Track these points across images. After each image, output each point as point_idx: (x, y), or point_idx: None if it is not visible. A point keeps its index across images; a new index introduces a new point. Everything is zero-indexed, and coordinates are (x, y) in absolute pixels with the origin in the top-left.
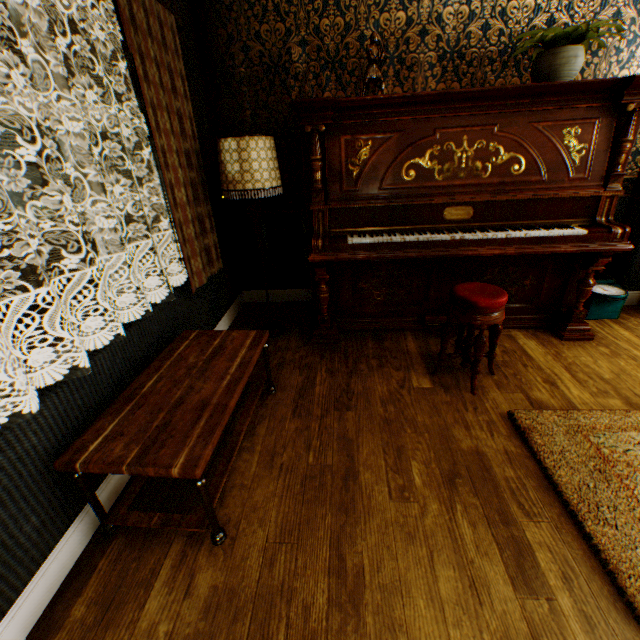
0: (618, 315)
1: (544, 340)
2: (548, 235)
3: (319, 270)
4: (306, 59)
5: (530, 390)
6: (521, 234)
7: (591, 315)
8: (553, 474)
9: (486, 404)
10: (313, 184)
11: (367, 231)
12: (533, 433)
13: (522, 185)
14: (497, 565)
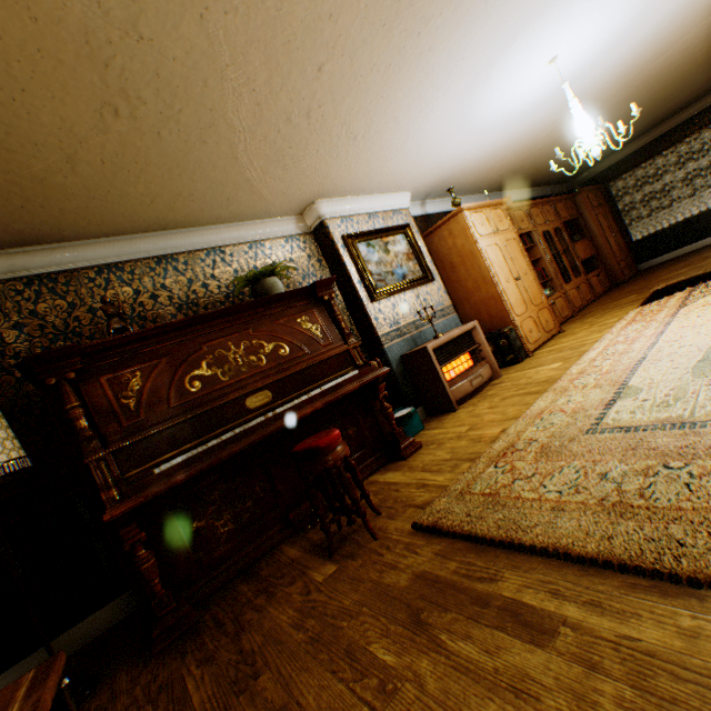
0: (423, 426)
1: (396, 466)
2: (336, 382)
3: (128, 529)
4: (28, 337)
5: (414, 500)
6: (318, 390)
7: (409, 434)
8: (477, 533)
9: (393, 536)
10: (80, 433)
11: (175, 454)
12: (441, 521)
13: (295, 360)
14: (514, 645)
